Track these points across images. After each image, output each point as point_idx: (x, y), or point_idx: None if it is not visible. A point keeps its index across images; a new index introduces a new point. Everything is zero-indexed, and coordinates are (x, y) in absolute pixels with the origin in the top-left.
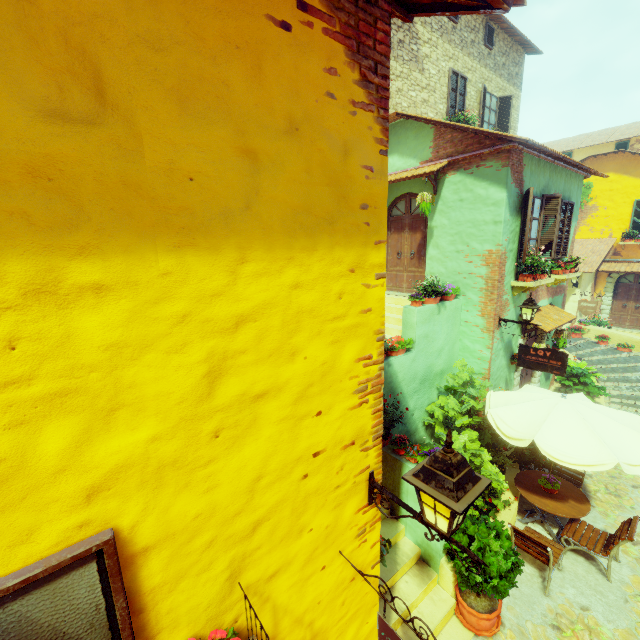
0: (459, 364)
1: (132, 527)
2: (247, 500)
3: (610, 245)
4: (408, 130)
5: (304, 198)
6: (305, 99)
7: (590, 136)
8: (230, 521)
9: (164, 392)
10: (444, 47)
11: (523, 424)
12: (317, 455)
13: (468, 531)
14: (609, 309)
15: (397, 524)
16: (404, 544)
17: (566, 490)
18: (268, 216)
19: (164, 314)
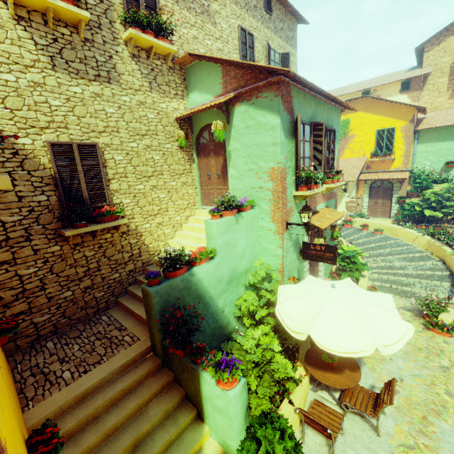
0: (258, 263)
1: None
2: None
3: (364, 161)
4: (202, 70)
5: None
6: None
7: (346, 88)
8: None
9: None
10: (232, 7)
11: (302, 317)
12: None
13: (257, 435)
14: (367, 205)
15: (202, 427)
16: (208, 447)
17: (343, 360)
18: None
19: None
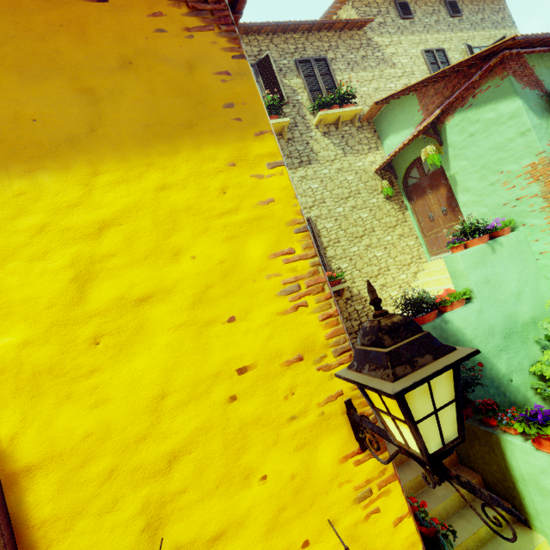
0: None
1: (11, 439)
2: (152, 423)
3: None
4: (393, 110)
5: (152, 112)
6: (134, 41)
7: None
8: (133, 448)
9: (31, 297)
10: (408, 39)
11: None
12: (244, 372)
13: None
14: None
15: (531, 534)
16: None
17: None
18: (116, 134)
19: (23, 227)
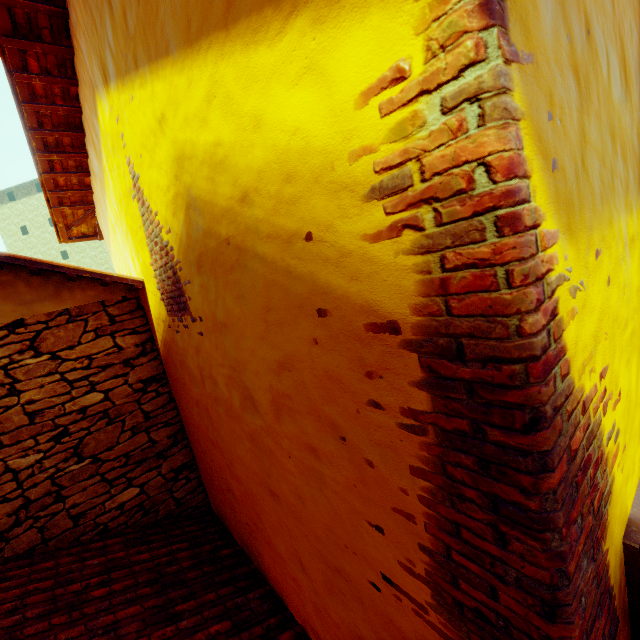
0: None
1: None
2: None
3: None
4: None
5: None
6: None
7: None
8: None
9: None
10: None
11: None
12: None
13: None
14: None
15: None
16: None
17: None
18: None
19: None
